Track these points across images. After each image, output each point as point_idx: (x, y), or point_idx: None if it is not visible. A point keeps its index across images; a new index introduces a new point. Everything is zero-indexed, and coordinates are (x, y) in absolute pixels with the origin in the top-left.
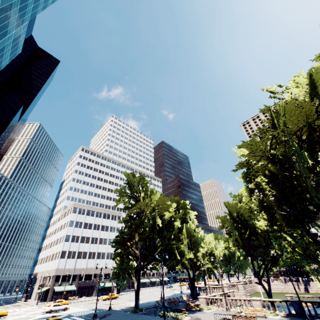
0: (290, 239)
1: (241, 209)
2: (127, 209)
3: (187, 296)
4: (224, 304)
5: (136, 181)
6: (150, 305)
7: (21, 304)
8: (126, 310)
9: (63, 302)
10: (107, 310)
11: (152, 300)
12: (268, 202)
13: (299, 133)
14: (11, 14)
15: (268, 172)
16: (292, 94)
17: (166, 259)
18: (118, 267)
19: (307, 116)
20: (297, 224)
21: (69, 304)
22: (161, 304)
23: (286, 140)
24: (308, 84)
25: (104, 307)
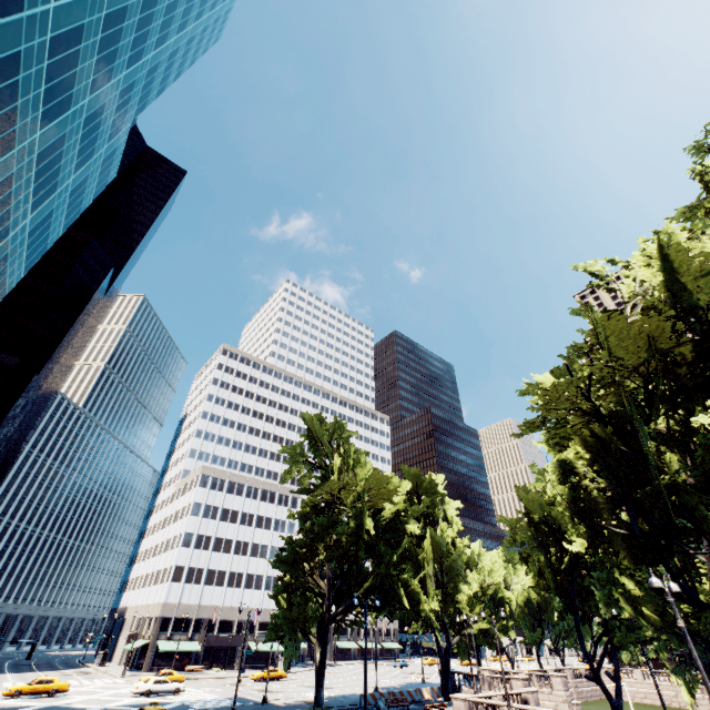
0: (636, 590)
1: (552, 505)
2: (304, 492)
3: (432, 691)
4: None
5: (325, 433)
6: (350, 702)
7: (93, 671)
8: (297, 708)
9: (174, 676)
10: (259, 703)
11: (356, 691)
12: (589, 503)
13: (644, 369)
14: (102, 120)
15: (591, 437)
16: (635, 280)
17: (375, 607)
18: (283, 614)
19: (654, 337)
20: (653, 558)
21: (185, 681)
22: (372, 702)
23: (617, 381)
24: (661, 268)
25: (254, 697)
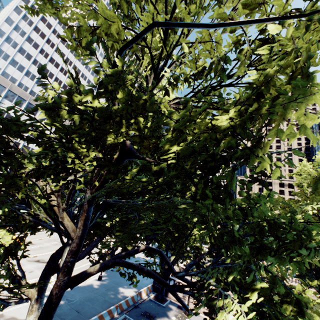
0: None
1: None
2: None
3: (147, 289)
4: None
5: None
6: None
7: None
8: None
9: None
10: None
11: None
12: None
13: None
14: None
15: None
16: None
17: None
18: None
19: None
20: None
21: None
22: None
23: None
24: None
25: None
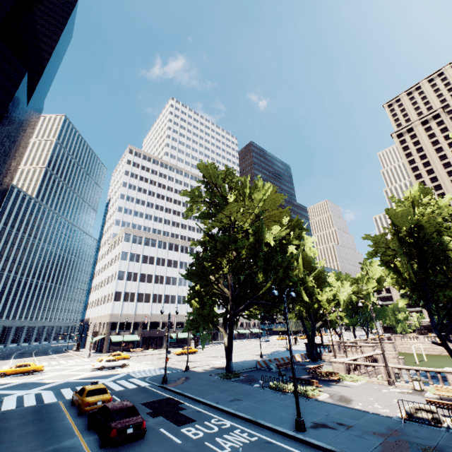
0: None
1: (421, 220)
2: (207, 218)
3: (301, 355)
4: (383, 375)
5: (221, 171)
6: (248, 366)
7: (71, 355)
8: (212, 373)
9: (122, 355)
10: (183, 370)
11: (246, 358)
12: None
13: None
14: None
15: None
16: None
17: (291, 298)
18: (197, 313)
19: None
20: None
21: (131, 358)
22: (264, 366)
23: None
24: None
25: (179, 366)
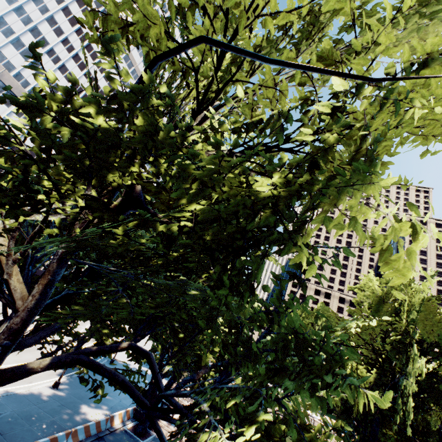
0: None
1: None
2: None
3: (125, 414)
4: None
5: None
6: None
7: None
8: None
9: None
10: None
11: None
12: None
13: None
14: None
15: None
16: None
17: None
18: None
19: None
20: None
21: None
22: None
23: None
24: None
25: None
